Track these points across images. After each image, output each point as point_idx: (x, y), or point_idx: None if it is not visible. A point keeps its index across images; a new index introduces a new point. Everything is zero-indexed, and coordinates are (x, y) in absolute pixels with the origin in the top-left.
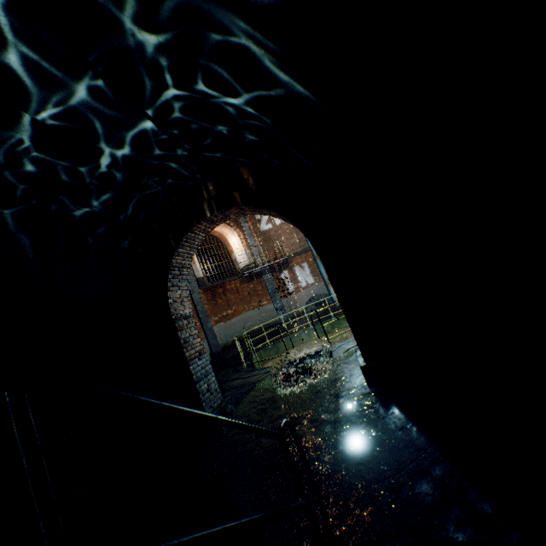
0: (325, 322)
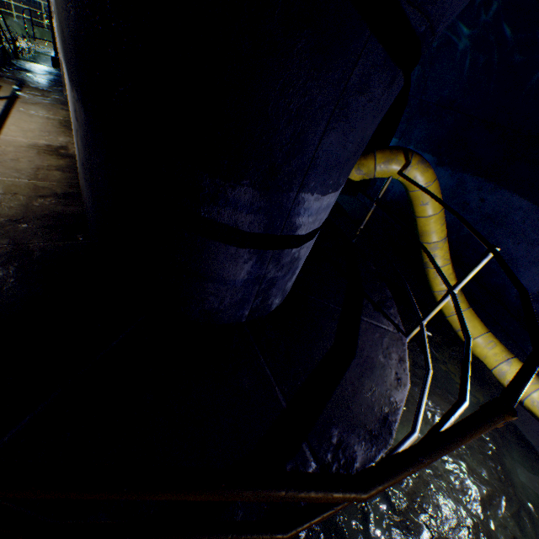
0: (36, 27)
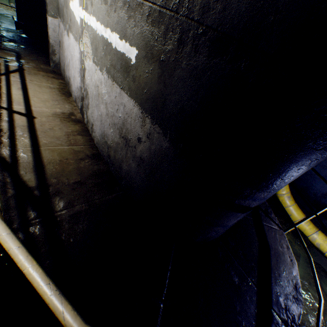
0: None
